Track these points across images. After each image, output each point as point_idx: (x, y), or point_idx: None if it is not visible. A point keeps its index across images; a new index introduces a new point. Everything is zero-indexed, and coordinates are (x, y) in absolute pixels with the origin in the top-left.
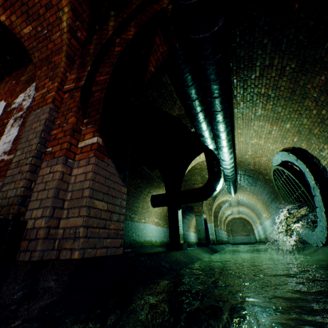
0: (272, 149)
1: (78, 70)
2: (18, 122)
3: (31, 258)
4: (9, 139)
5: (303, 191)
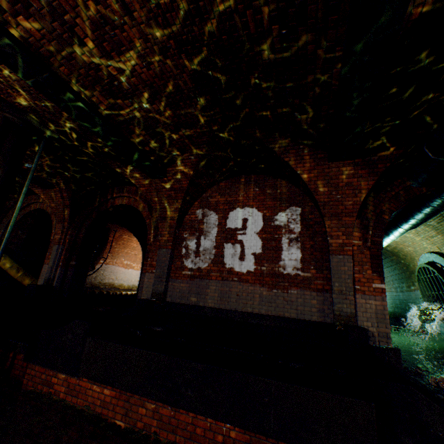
0: (425, 247)
1: (359, 230)
2: (295, 244)
3: (373, 344)
4: (294, 257)
5: None
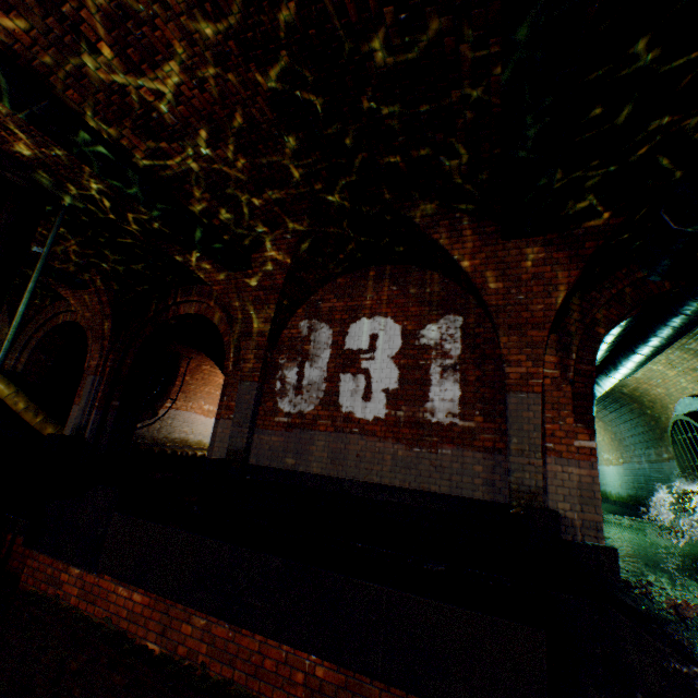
0: (684, 387)
1: (556, 352)
2: (452, 375)
3: (573, 539)
4: (448, 397)
5: None
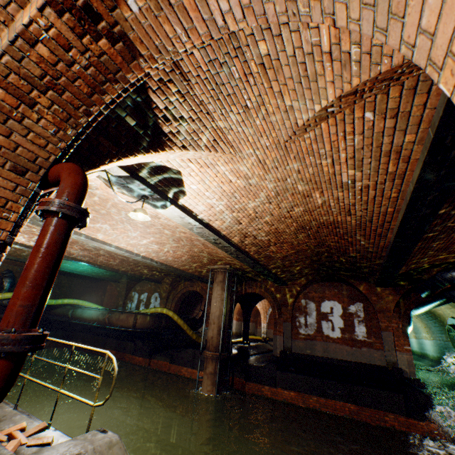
0: (448, 313)
1: (395, 318)
2: (362, 323)
3: (407, 376)
4: (362, 331)
5: None
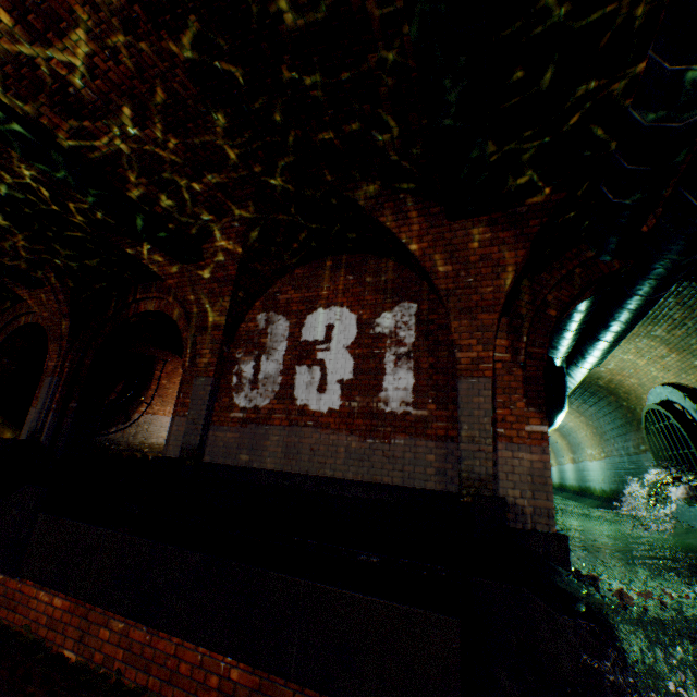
0: (654, 376)
1: (507, 335)
2: (406, 363)
3: (523, 527)
4: (402, 385)
5: (692, 453)
